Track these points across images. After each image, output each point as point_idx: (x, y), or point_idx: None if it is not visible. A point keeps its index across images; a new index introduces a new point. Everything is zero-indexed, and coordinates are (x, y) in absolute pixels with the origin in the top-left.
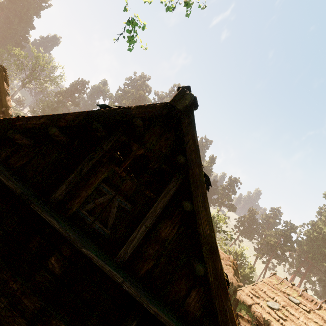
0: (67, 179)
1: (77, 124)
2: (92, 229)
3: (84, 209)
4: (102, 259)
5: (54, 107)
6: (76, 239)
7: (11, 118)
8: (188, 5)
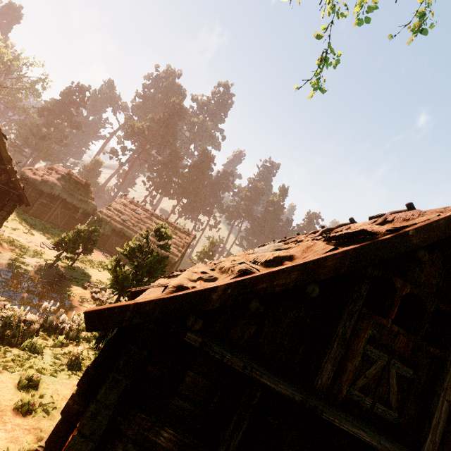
0: (329, 352)
1: (342, 273)
2: (372, 414)
3: (354, 388)
4: None
5: (44, 135)
6: (396, 450)
7: (246, 279)
8: (425, 29)
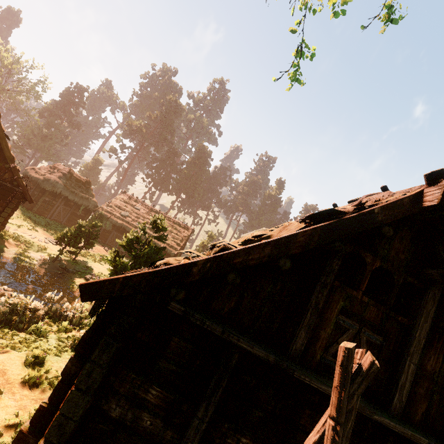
0: (303, 321)
1: (312, 247)
2: None
3: (328, 353)
4: (395, 422)
5: (45, 135)
6: (361, 405)
7: (223, 254)
8: (393, 21)
